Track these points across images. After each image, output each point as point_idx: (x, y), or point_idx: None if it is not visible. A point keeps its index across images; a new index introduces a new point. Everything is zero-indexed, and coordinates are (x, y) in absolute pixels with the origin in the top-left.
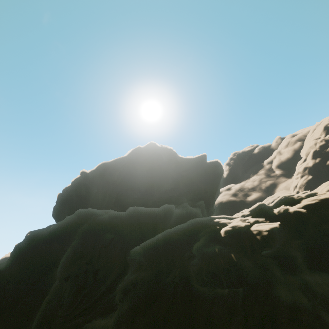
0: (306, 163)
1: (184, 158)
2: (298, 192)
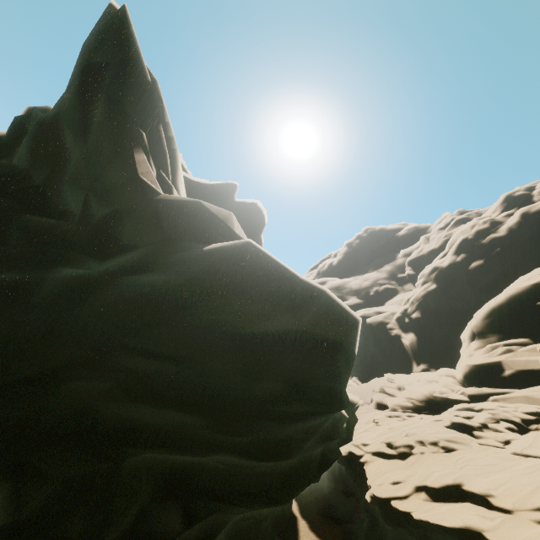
0: (441, 261)
1: (190, 178)
2: (407, 311)
